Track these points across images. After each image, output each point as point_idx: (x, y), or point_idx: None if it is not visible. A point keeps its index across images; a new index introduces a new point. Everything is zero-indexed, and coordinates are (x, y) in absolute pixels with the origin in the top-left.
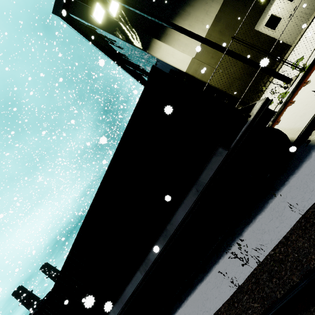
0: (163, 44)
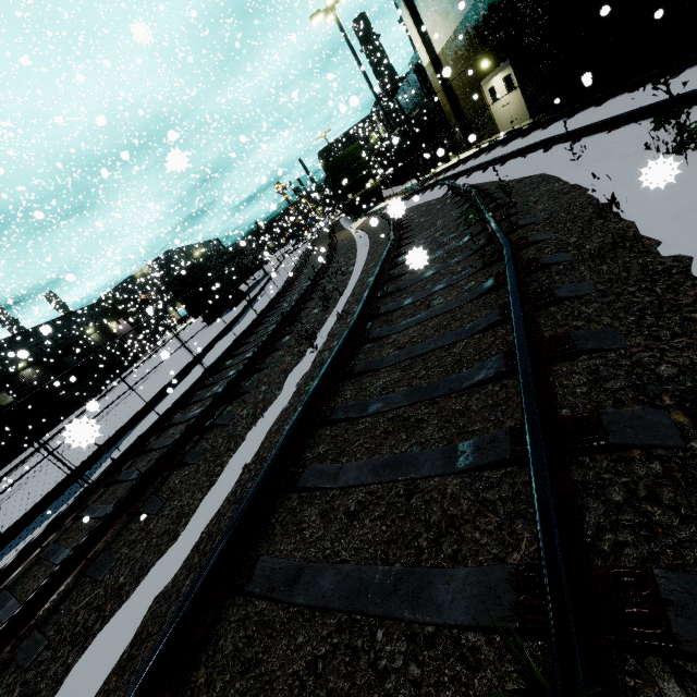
0: (409, 18)
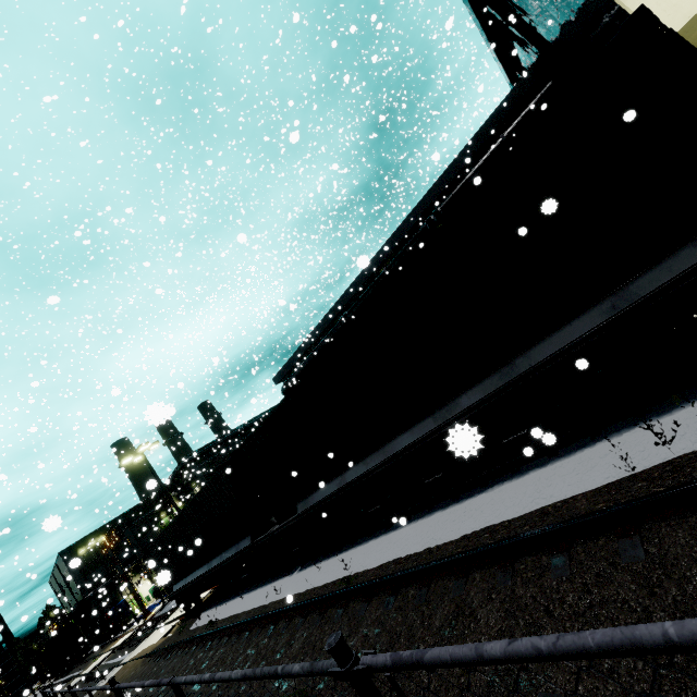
0: None
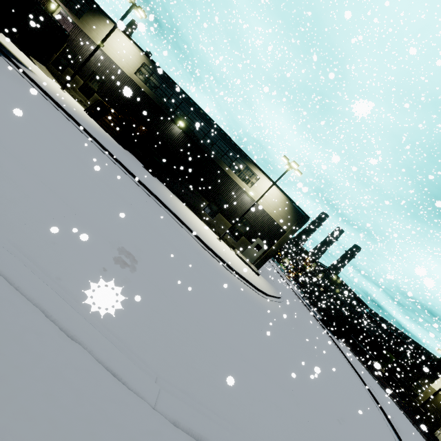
0: None
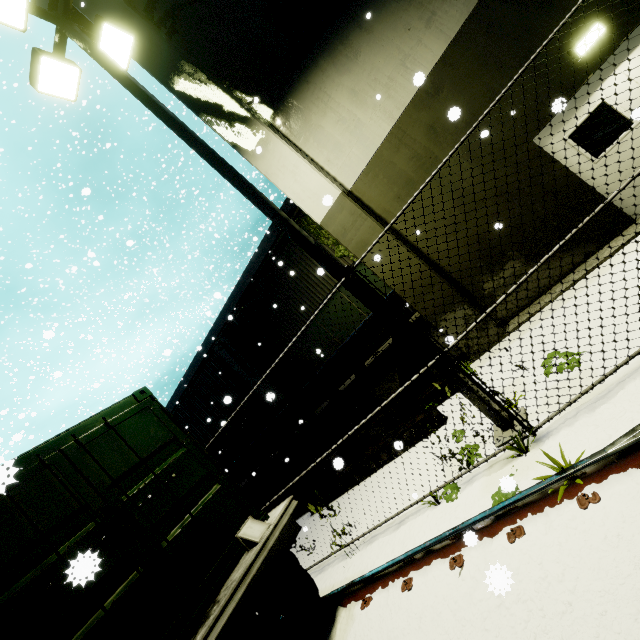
0: (275, 137)
